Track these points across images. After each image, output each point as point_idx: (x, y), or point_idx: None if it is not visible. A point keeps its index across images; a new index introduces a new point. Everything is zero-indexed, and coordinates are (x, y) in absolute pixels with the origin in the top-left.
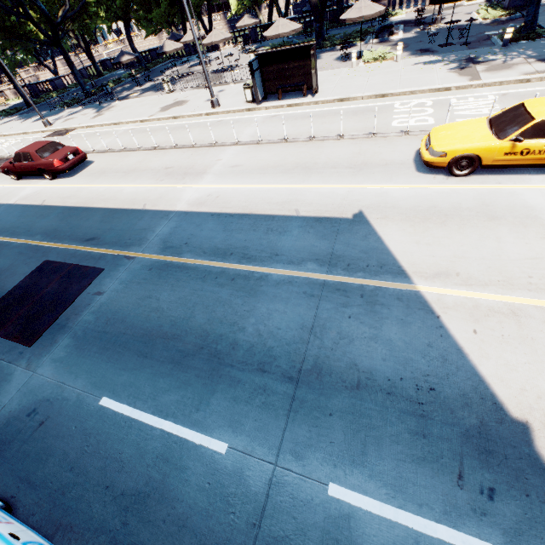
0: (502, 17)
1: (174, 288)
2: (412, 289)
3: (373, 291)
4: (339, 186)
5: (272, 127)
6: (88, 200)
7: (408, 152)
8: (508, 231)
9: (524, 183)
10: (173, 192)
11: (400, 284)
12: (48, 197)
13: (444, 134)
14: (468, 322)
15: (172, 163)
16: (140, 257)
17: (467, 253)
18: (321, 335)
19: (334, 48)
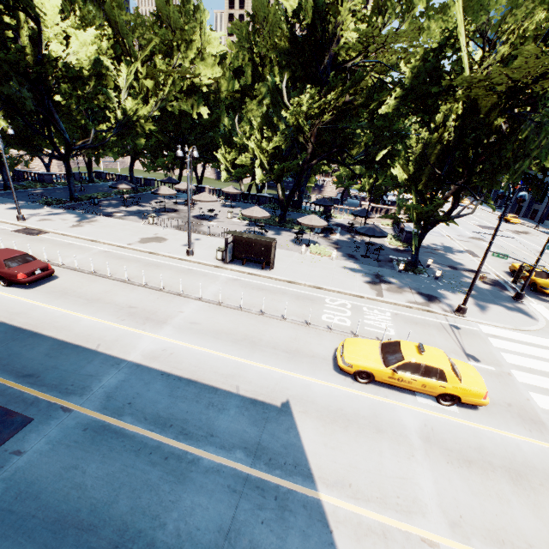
0: (400, 247)
1: (105, 459)
2: (316, 497)
3: (285, 494)
4: (275, 369)
5: (232, 290)
6: (39, 323)
7: (330, 348)
8: (388, 446)
9: (401, 400)
10: (131, 336)
11: (307, 489)
12: None
13: (353, 349)
14: (352, 540)
15: (137, 303)
16: (78, 411)
17: (359, 463)
18: (235, 542)
19: (291, 230)
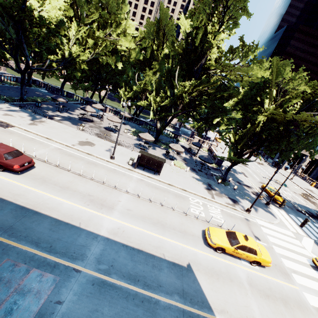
0: (214, 166)
1: (111, 304)
2: None
3: None
4: (178, 243)
5: (142, 187)
6: (36, 204)
7: (199, 230)
8: (237, 289)
9: (236, 263)
10: (97, 217)
11: (211, 315)
12: None
13: (214, 234)
14: None
15: (92, 192)
16: (84, 271)
17: (228, 299)
18: None
19: (160, 147)
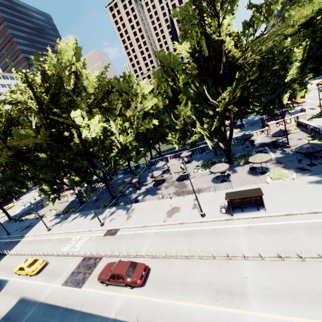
0: None
1: None
2: None
3: None
4: None
5: (257, 239)
6: None
7: None
8: None
9: None
10: (236, 319)
11: None
12: (138, 313)
13: None
14: None
15: (211, 278)
16: None
17: None
18: None
19: (239, 164)
